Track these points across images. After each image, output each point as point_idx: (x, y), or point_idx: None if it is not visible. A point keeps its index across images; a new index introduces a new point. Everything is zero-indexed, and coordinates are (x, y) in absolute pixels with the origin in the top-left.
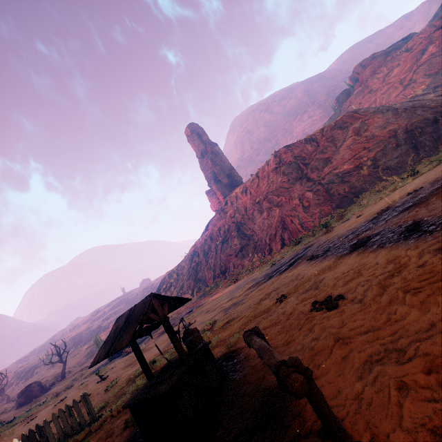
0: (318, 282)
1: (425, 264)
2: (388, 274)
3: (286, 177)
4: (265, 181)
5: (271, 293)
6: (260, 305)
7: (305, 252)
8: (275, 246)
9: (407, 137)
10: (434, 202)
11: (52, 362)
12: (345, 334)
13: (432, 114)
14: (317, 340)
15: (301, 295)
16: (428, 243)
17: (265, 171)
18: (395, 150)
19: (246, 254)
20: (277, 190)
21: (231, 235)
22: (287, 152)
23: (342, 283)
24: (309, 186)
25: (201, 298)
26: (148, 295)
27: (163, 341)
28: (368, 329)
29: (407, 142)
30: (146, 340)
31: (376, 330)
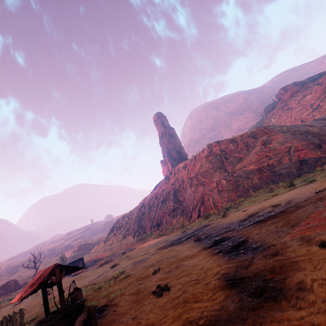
0: (177, 266)
1: (208, 283)
2: (194, 282)
3: (212, 164)
4: (199, 163)
5: (159, 262)
6: (147, 270)
7: (200, 231)
8: (194, 214)
9: (297, 154)
10: (266, 225)
11: (28, 267)
12: (142, 321)
13: (318, 141)
14: (133, 319)
15: (163, 274)
16: (226, 265)
17: (200, 156)
18: (287, 162)
19: (176, 215)
20: (204, 173)
21: (169, 198)
22: (217, 146)
23: (180, 276)
24: (225, 176)
25: (138, 241)
26: (54, 264)
27: (95, 274)
28: (151, 322)
29: (296, 158)
30: (90, 267)
31: (152, 325)
